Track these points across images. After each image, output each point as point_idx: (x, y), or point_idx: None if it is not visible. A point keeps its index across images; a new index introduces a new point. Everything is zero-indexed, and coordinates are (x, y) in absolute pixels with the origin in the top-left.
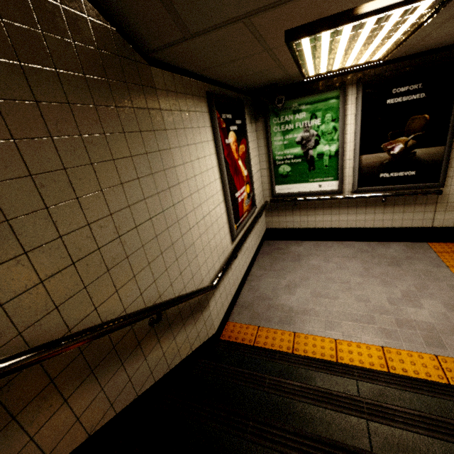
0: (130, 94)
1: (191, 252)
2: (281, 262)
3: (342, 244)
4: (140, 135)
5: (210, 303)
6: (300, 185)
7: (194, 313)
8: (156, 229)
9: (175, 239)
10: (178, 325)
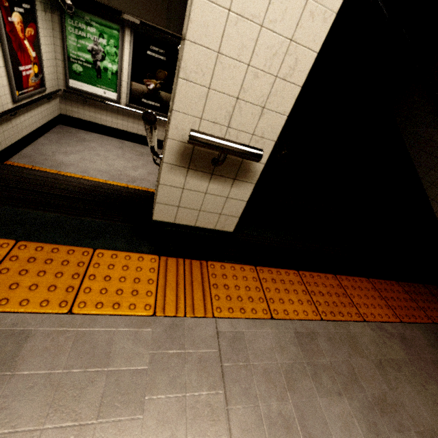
0: None
1: None
2: (67, 140)
3: (119, 141)
4: None
5: None
6: (90, 86)
7: None
8: None
9: None
10: None
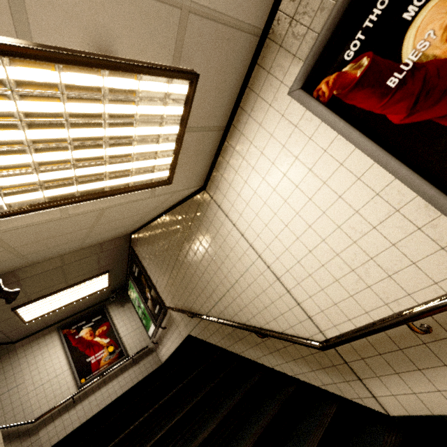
0: (1, 358)
1: (27, 404)
2: None
3: None
4: (3, 368)
5: (41, 432)
6: (150, 329)
7: (21, 436)
8: (2, 399)
9: (14, 400)
10: (6, 442)
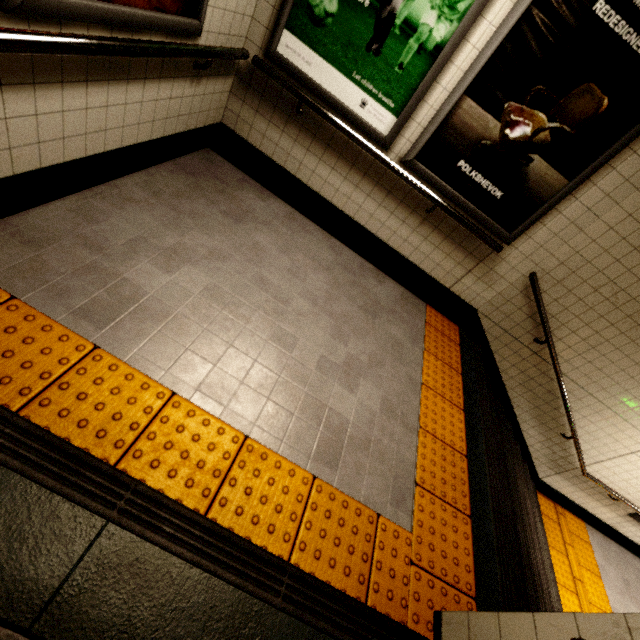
0: None
1: None
2: (203, 202)
3: (329, 240)
4: None
5: None
6: (332, 71)
7: None
8: None
9: None
10: None
